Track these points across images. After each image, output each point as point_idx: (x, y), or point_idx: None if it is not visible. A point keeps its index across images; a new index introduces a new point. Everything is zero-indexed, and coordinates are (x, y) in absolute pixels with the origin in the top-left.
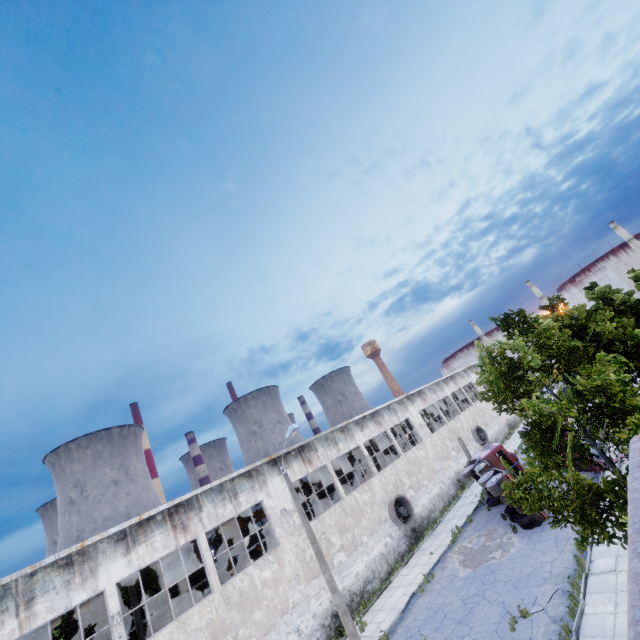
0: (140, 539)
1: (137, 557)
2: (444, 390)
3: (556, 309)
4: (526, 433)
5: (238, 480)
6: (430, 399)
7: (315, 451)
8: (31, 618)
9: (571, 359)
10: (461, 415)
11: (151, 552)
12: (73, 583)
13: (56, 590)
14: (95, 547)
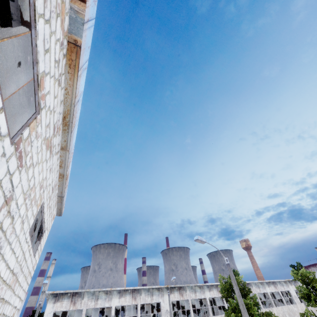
0: (123, 295)
1: (121, 301)
2: (265, 288)
3: (299, 269)
4: (227, 309)
5: (154, 289)
6: (254, 290)
7: (185, 291)
8: (97, 304)
9: (245, 291)
10: (274, 308)
11: (125, 301)
12: (106, 299)
13: (103, 299)
14: (113, 291)
